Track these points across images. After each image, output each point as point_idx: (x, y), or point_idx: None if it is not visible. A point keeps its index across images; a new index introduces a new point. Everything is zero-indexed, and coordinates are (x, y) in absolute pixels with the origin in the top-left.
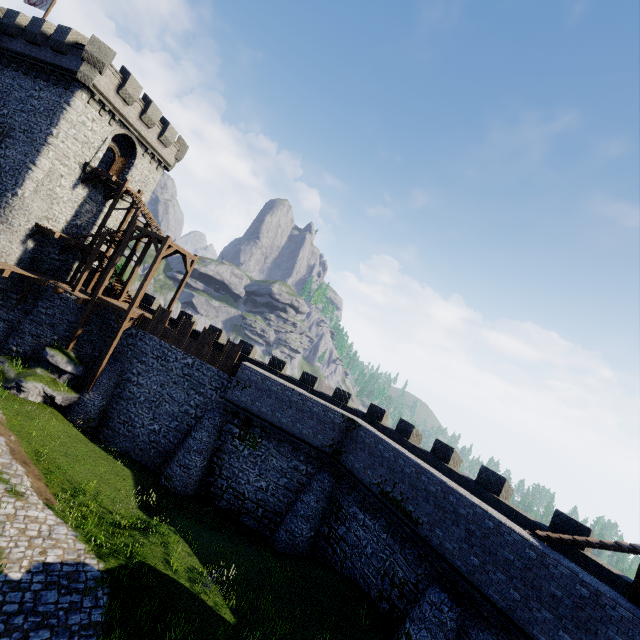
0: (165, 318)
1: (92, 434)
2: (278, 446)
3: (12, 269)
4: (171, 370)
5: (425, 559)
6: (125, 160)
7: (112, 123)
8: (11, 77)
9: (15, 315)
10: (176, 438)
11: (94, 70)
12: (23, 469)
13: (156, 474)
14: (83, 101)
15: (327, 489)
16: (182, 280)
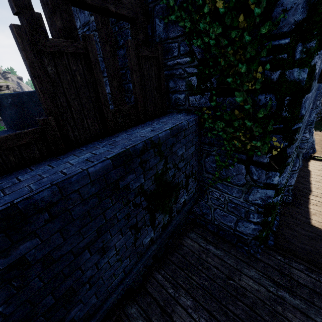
0: None
1: None
2: None
3: None
4: None
5: None
6: None
7: None
8: None
9: None
10: None
11: None
12: None
13: None
14: None
15: None
16: None
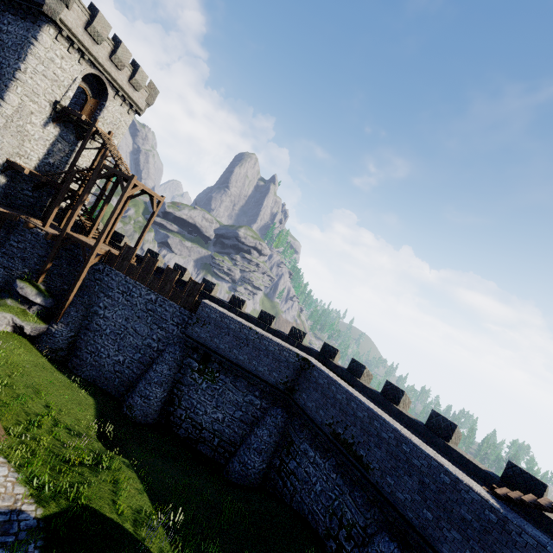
0: (130, 255)
1: (60, 362)
2: (234, 381)
3: None
4: (135, 305)
5: (374, 504)
6: (97, 102)
7: (82, 62)
8: None
9: None
10: (139, 369)
11: (60, 3)
12: None
13: (119, 402)
14: (51, 36)
15: (280, 424)
16: (149, 219)
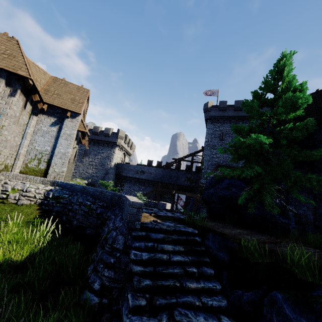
0: None
1: None
2: None
3: None
4: None
5: None
6: None
7: None
8: (228, 126)
9: None
10: None
11: None
12: None
13: None
14: None
15: None
16: None
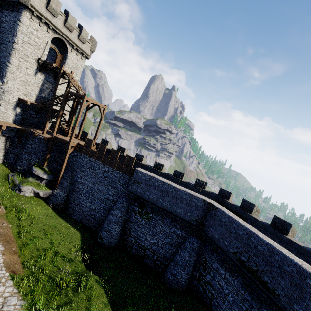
0: (90, 144)
1: (62, 211)
2: (162, 219)
3: (7, 125)
4: (97, 174)
5: None
6: (62, 55)
7: (48, 31)
8: None
9: (17, 150)
10: (104, 213)
11: None
12: (2, 249)
13: (95, 233)
14: (28, 18)
15: (196, 248)
16: (99, 121)
